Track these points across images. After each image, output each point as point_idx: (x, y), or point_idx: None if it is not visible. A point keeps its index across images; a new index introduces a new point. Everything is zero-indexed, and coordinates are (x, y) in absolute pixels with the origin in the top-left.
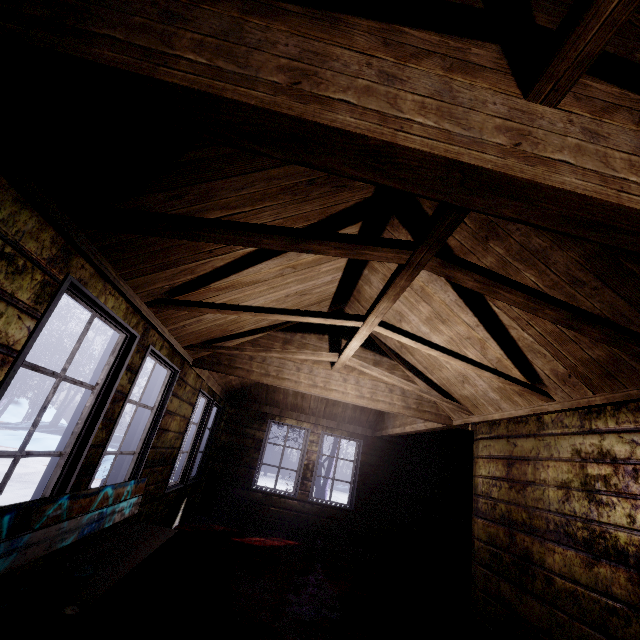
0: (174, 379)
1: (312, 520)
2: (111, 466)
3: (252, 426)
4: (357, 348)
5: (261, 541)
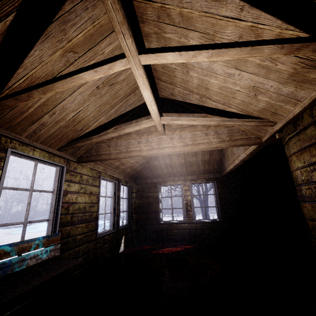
0: (63, 172)
1: (199, 232)
2: (22, 231)
3: (150, 191)
4: (152, 100)
5: (169, 250)
